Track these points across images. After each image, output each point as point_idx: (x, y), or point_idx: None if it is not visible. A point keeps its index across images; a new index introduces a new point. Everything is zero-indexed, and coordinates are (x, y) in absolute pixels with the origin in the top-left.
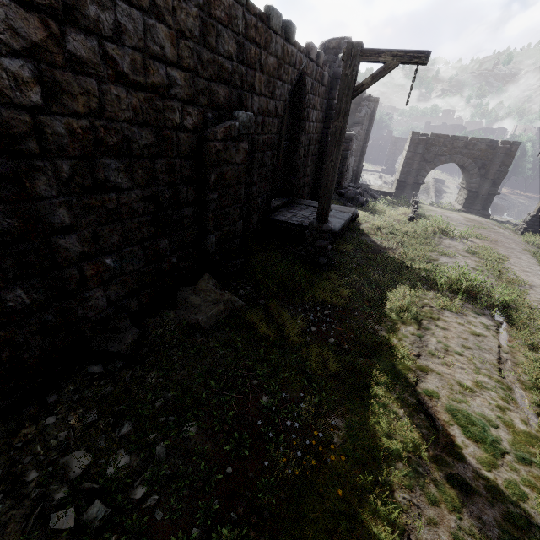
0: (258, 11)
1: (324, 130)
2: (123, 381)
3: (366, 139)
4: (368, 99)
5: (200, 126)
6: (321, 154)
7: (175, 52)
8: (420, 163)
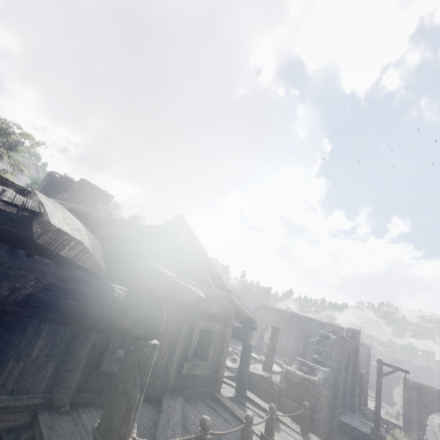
0: (344, 340)
1: (353, 371)
2: None
3: (367, 372)
4: (363, 346)
5: (335, 376)
6: (353, 384)
7: (335, 358)
8: (417, 404)
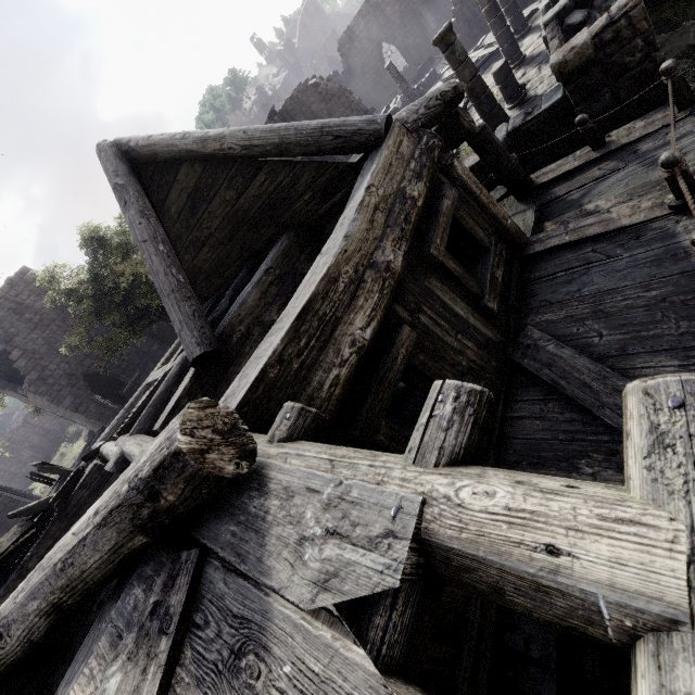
0: None
1: None
2: (693, 78)
3: None
4: None
5: None
6: None
7: None
8: None
